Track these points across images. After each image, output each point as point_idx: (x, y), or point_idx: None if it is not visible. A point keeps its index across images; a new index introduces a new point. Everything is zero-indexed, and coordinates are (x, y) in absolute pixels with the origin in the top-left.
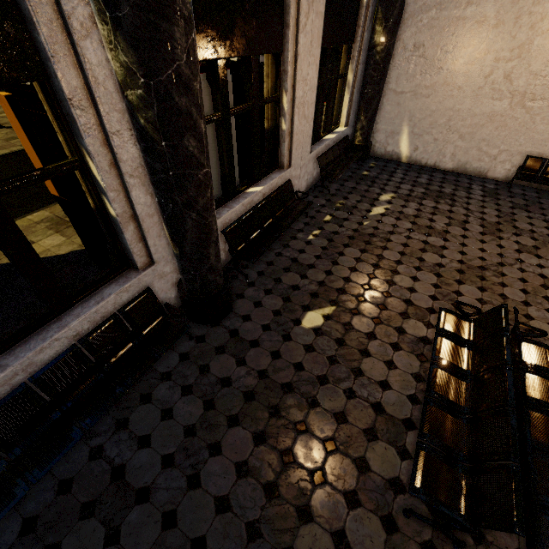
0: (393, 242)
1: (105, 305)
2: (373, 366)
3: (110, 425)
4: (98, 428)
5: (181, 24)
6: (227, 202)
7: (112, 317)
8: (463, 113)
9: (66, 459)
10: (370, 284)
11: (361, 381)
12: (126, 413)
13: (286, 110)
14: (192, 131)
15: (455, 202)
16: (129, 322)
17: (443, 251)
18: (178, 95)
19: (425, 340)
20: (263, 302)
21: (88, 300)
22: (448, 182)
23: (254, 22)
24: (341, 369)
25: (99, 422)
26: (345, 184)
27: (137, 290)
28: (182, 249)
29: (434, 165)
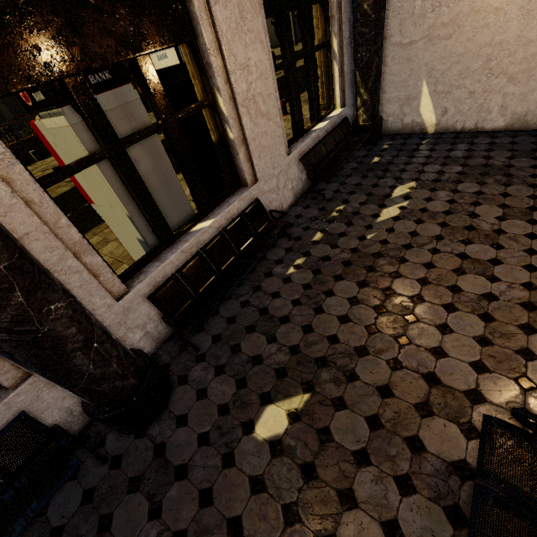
0: (409, 262)
1: None
2: (360, 534)
3: None
4: None
5: None
6: (162, 251)
7: None
8: (509, 45)
9: None
10: (367, 345)
11: None
12: None
13: (226, 114)
14: None
15: (513, 177)
16: None
17: (495, 269)
18: None
19: (464, 470)
20: (209, 389)
21: None
22: (498, 148)
23: (122, 10)
24: (303, 536)
25: None
26: (346, 182)
27: (10, 416)
28: (29, 369)
29: (475, 127)
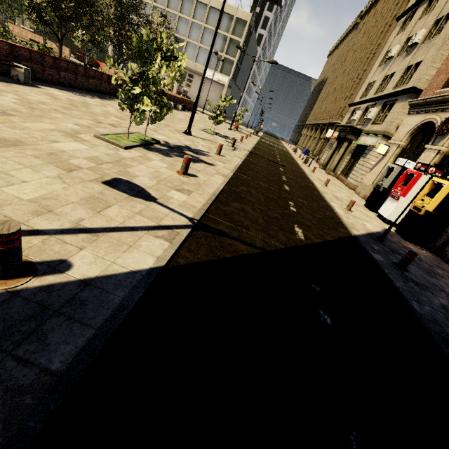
0: None
1: None
2: None
3: None
4: None
5: None
6: None
7: None
8: None
9: None
10: None
11: None
12: None
13: None
14: None
15: None
16: None
17: None
18: None
19: None
20: None
21: None
22: None
23: None
24: None
25: None
26: None
27: None
28: None
29: None
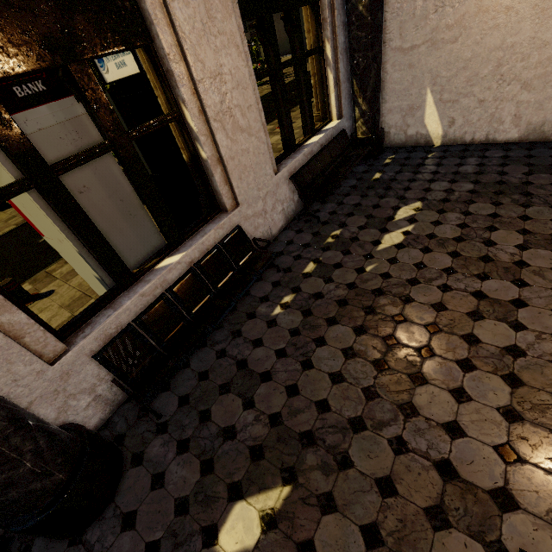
0: (415, 302)
1: None
2: None
3: None
4: None
5: None
6: (118, 295)
7: None
8: (522, 48)
9: None
10: (365, 416)
11: None
12: None
13: (195, 130)
14: None
15: (532, 196)
16: None
17: (519, 313)
18: None
19: None
20: (168, 475)
21: None
22: (513, 162)
23: (43, 4)
24: None
25: None
26: (344, 202)
27: None
28: None
29: (486, 138)
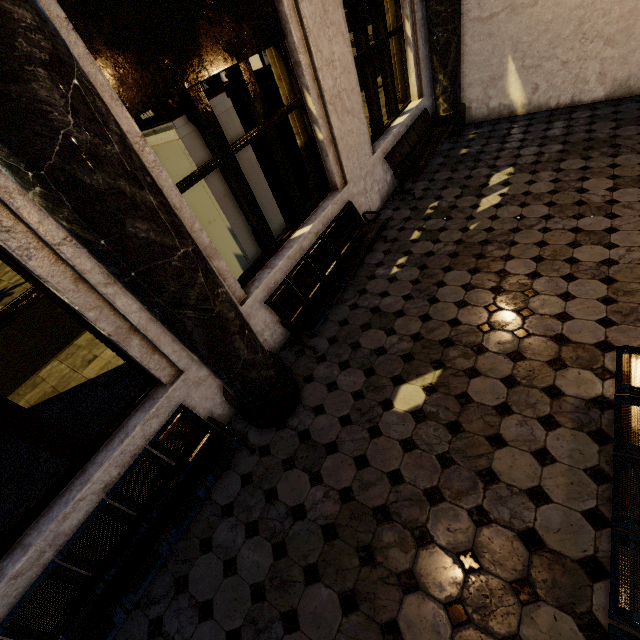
0: (520, 244)
1: (131, 442)
2: (513, 463)
3: (169, 586)
4: (156, 591)
5: (41, 75)
6: (268, 260)
7: (143, 455)
8: (603, 3)
9: (126, 637)
10: (490, 322)
11: (496, 492)
12: (185, 568)
13: (315, 113)
14: (134, 212)
15: (620, 147)
16: (165, 454)
17: (611, 237)
18: (87, 174)
19: (602, 403)
20: (339, 382)
21: (113, 439)
22: (600, 119)
23: (226, 18)
24: (461, 474)
25: (157, 583)
26: (435, 178)
27: (170, 410)
28: (198, 353)
29: (571, 101)
